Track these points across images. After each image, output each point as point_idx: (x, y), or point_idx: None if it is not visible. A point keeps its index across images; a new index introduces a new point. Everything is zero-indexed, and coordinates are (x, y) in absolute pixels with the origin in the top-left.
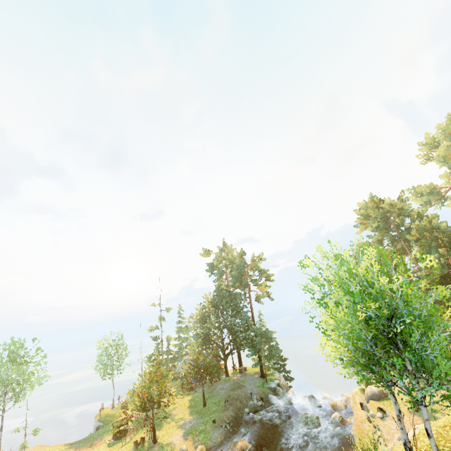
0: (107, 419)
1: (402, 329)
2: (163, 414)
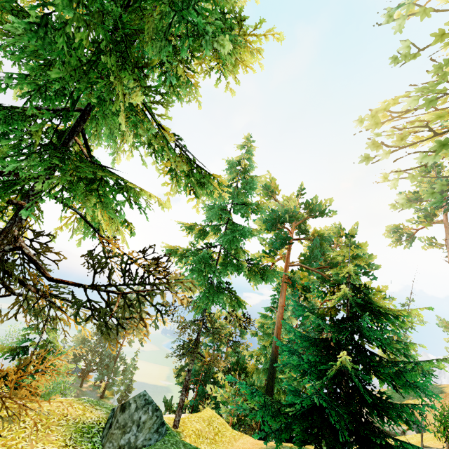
0: None
1: None
2: None
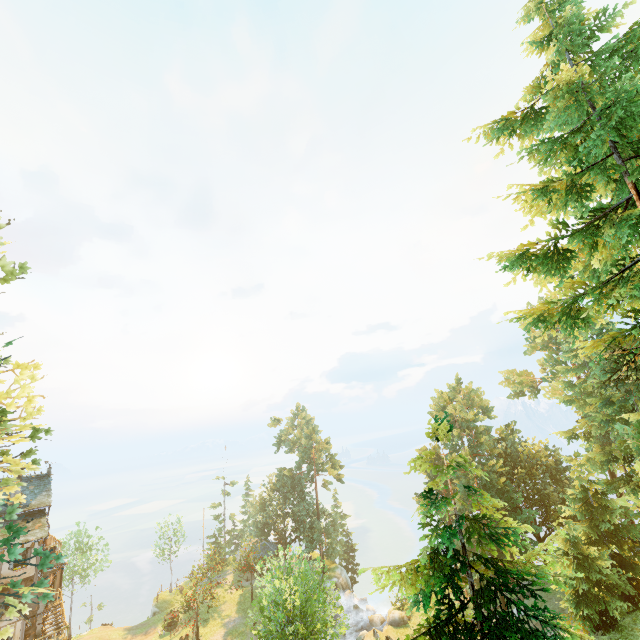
0: (163, 605)
1: (281, 638)
2: (213, 608)
